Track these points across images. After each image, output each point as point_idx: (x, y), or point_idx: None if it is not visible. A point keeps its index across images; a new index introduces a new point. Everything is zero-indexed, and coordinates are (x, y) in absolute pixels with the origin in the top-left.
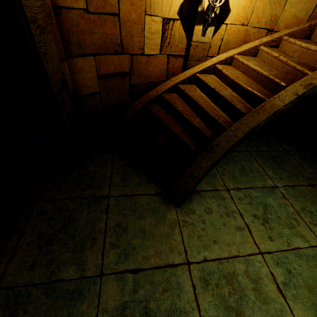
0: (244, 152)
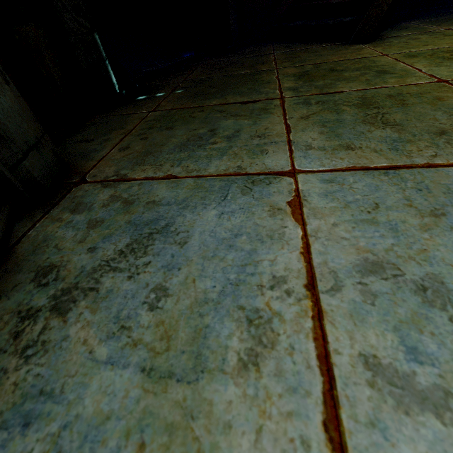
0: None
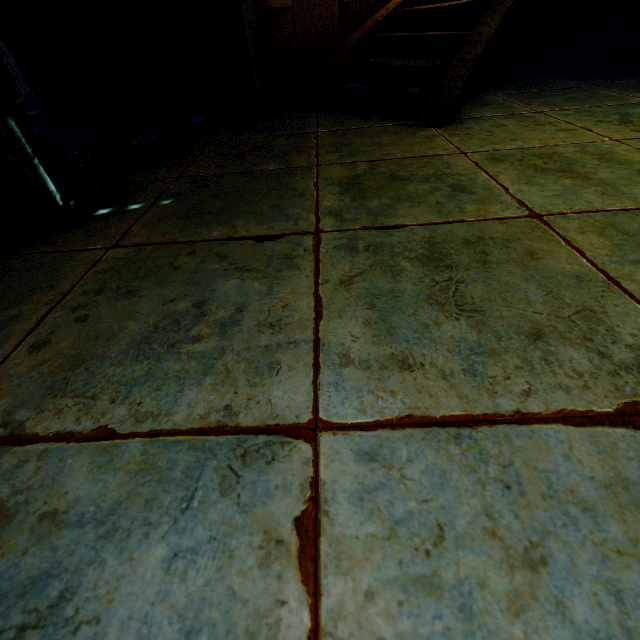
0: (575, 88)
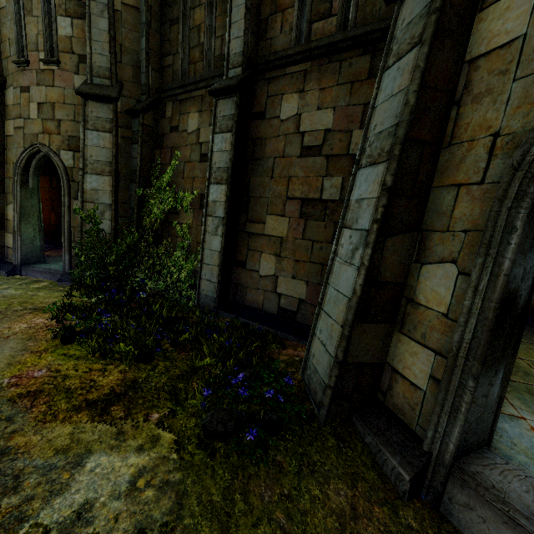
0: None
